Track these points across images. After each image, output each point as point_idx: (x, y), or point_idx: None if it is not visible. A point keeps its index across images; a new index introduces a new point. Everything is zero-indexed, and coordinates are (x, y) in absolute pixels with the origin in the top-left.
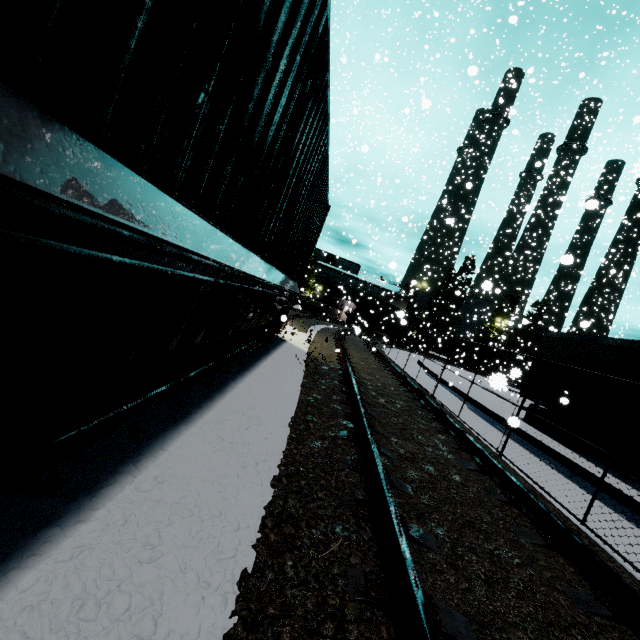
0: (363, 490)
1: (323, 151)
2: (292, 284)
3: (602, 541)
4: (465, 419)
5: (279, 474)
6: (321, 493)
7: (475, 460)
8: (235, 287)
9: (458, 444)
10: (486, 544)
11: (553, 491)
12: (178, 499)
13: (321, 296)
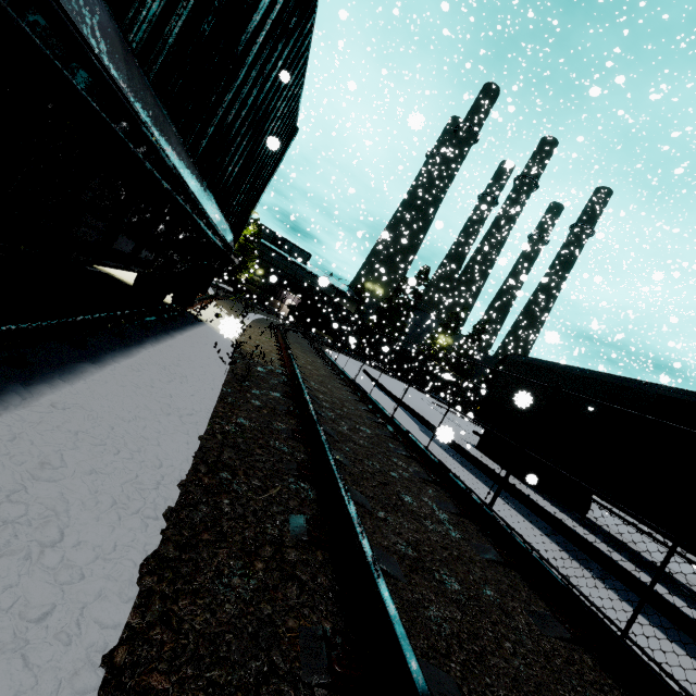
0: None
1: None
2: (223, 224)
3: (662, 671)
4: (431, 449)
5: None
6: None
7: (484, 534)
8: None
9: (457, 506)
10: None
11: (555, 564)
12: None
13: (261, 282)
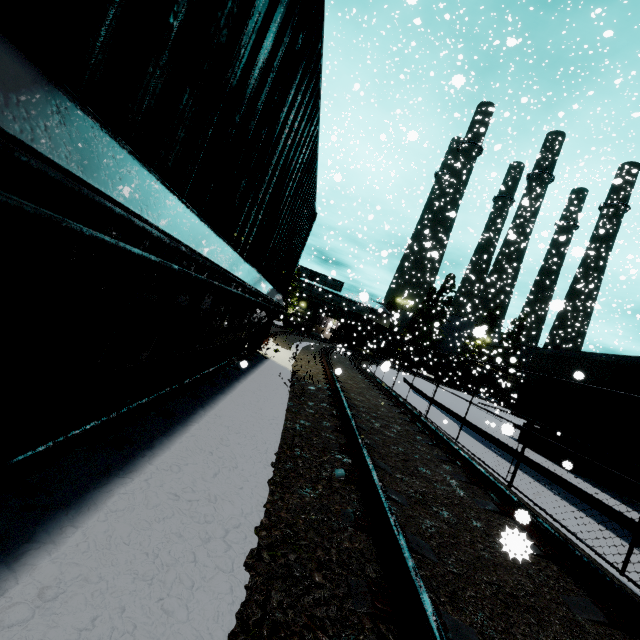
0: (374, 561)
1: (312, 144)
2: (276, 294)
3: None
4: (463, 442)
5: (258, 545)
6: (318, 575)
7: (490, 496)
8: (199, 280)
9: (468, 476)
10: (542, 633)
11: (574, 529)
12: (78, 631)
13: (304, 313)
